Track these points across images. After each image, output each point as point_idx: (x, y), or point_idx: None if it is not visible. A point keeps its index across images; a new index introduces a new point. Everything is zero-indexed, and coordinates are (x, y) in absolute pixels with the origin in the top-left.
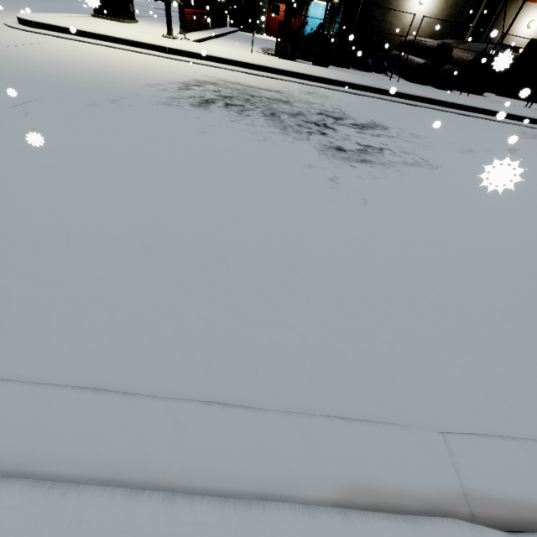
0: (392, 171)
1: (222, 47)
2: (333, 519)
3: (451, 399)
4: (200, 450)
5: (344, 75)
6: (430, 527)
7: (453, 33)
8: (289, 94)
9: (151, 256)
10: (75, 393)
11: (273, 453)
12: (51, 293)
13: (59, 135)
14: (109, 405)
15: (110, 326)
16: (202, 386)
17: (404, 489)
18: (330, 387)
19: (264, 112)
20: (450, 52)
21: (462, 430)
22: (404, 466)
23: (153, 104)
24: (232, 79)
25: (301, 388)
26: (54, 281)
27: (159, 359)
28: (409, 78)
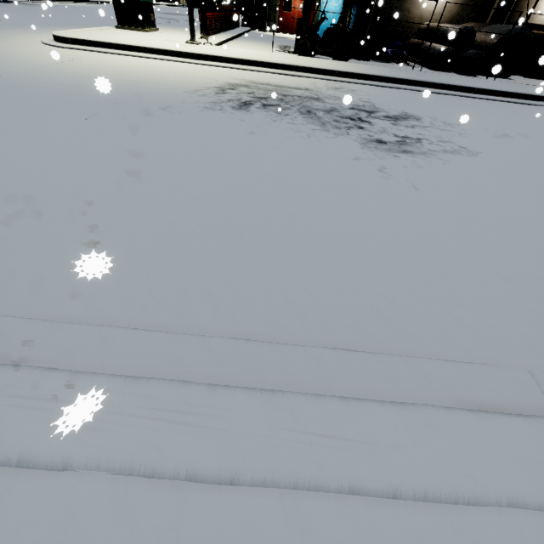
0: (434, 159)
1: (242, 48)
2: (467, 413)
3: (528, 348)
4: (339, 380)
5: (367, 68)
6: (541, 420)
7: (474, 15)
8: (318, 91)
9: (246, 241)
10: (234, 341)
11: (395, 382)
12: (180, 272)
13: (132, 143)
14: (261, 349)
15: (234, 296)
16: (322, 338)
17: (506, 407)
18: (423, 339)
19: (300, 110)
20: (473, 36)
21: (542, 370)
22: (501, 393)
23: (199, 109)
24: (260, 80)
25: (400, 340)
26: (178, 263)
27: (282, 319)
28: (431, 66)
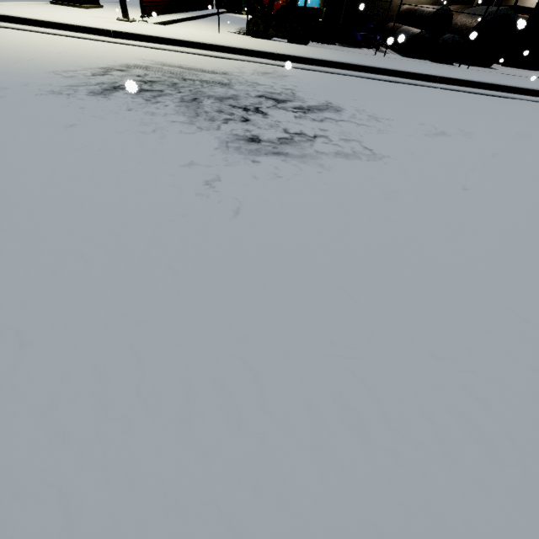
0: (309, 166)
1: (190, 29)
2: None
3: None
4: None
5: (317, 52)
6: None
7: None
8: (237, 75)
9: None
10: None
11: None
12: None
13: None
14: None
15: None
16: None
17: None
18: None
19: (185, 97)
20: (449, 18)
21: None
22: None
23: (36, 94)
24: (174, 61)
25: None
26: None
27: None
28: (404, 52)
